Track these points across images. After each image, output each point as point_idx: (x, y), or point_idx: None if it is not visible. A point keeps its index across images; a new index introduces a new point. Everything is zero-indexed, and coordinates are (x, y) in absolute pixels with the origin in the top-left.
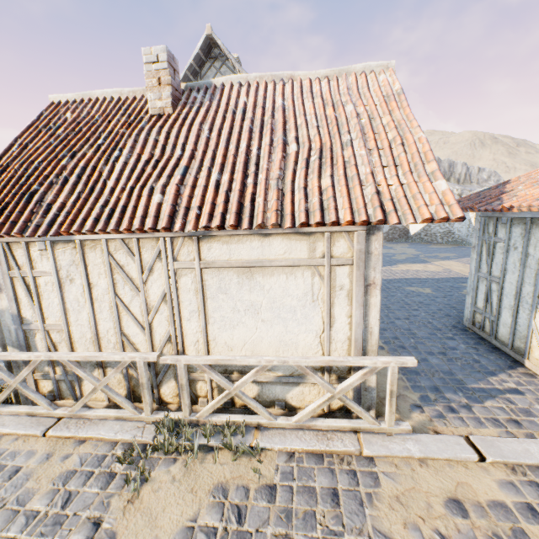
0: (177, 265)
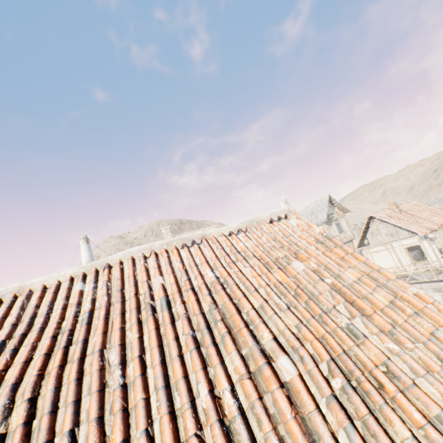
0: None
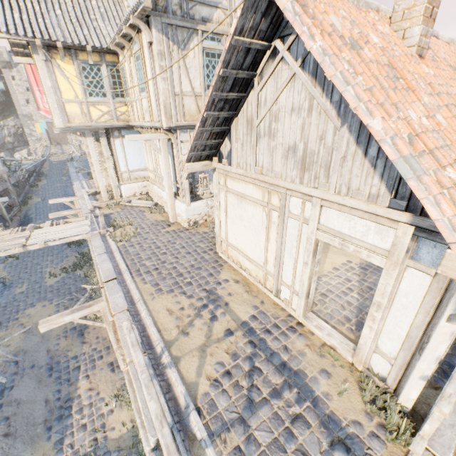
0: None
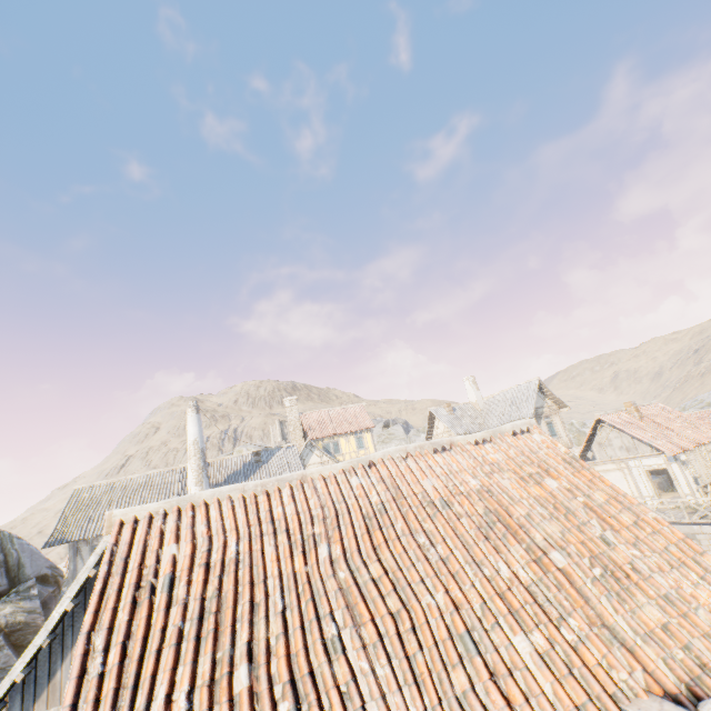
0: (707, 451)
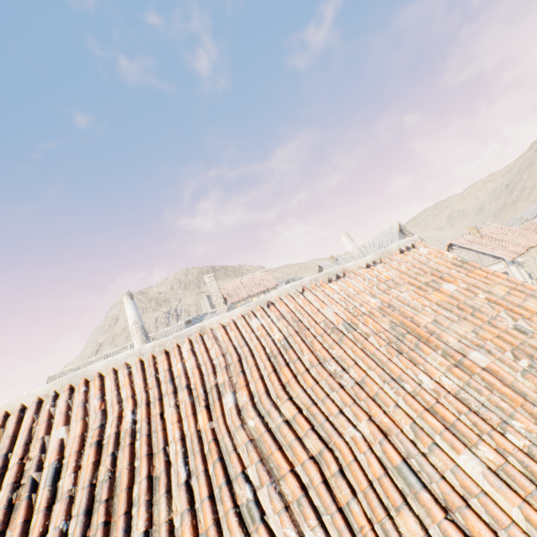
0: (535, 253)
